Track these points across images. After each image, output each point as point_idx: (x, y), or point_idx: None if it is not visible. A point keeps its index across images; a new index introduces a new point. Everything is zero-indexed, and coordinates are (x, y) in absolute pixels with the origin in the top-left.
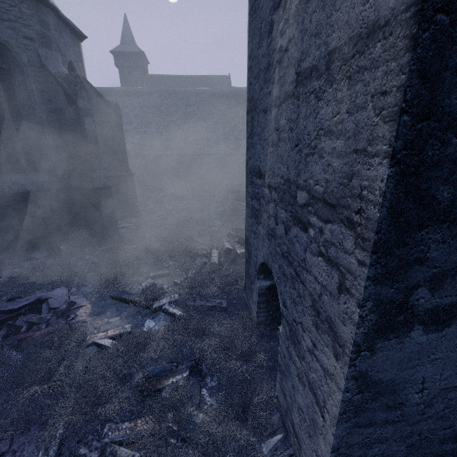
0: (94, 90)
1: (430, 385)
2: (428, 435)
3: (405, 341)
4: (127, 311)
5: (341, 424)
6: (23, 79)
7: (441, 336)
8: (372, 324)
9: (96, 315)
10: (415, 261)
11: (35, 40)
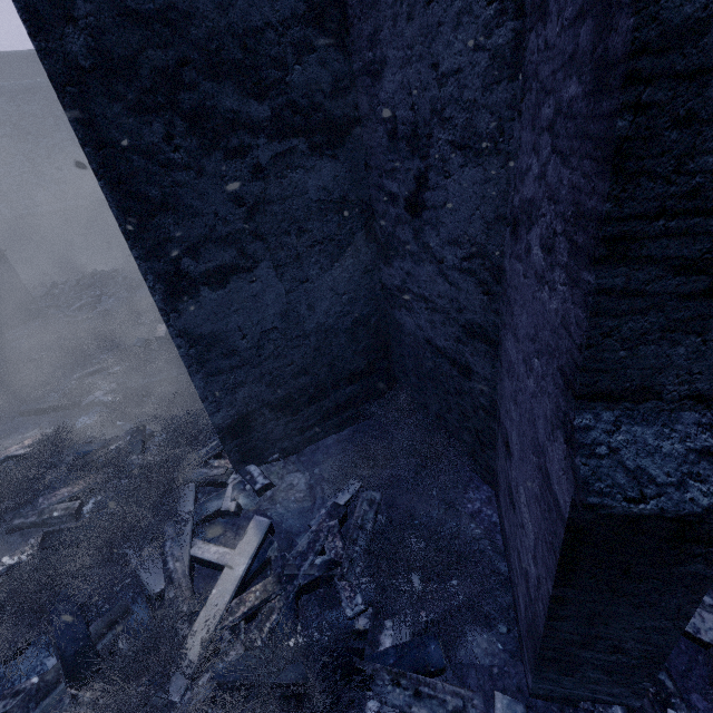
0: None
1: (249, 332)
2: (279, 373)
3: (201, 300)
4: (48, 420)
5: (195, 376)
6: None
7: (228, 292)
8: (164, 292)
9: (4, 437)
10: (165, 241)
11: None
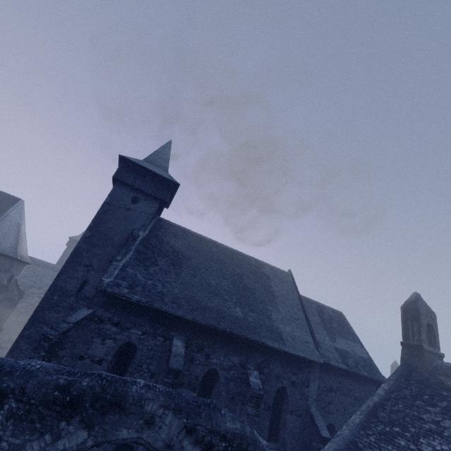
0: (17, 284)
1: None
2: None
3: None
4: None
5: None
6: None
7: None
8: None
9: None
10: None
11: (2, 270)
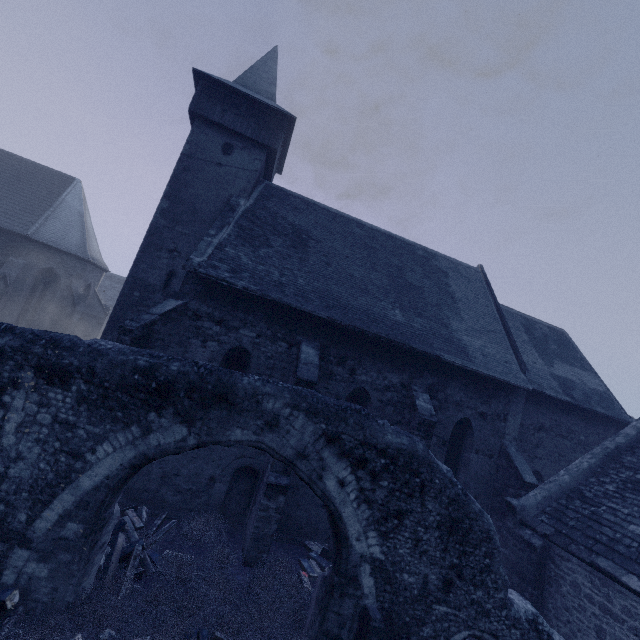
0: (98, 297)
1: None
2: None
3: None
4: None
5: None
6: (55, 289)
7: None
8: None
9: None
10: None
11: (74, 276)
